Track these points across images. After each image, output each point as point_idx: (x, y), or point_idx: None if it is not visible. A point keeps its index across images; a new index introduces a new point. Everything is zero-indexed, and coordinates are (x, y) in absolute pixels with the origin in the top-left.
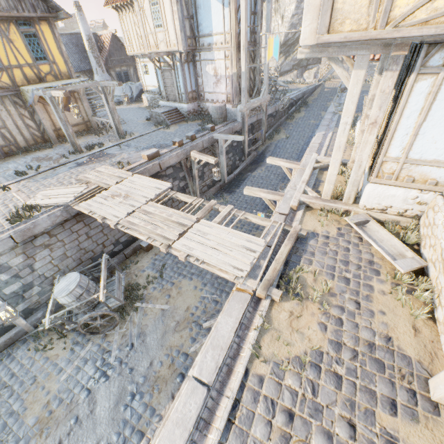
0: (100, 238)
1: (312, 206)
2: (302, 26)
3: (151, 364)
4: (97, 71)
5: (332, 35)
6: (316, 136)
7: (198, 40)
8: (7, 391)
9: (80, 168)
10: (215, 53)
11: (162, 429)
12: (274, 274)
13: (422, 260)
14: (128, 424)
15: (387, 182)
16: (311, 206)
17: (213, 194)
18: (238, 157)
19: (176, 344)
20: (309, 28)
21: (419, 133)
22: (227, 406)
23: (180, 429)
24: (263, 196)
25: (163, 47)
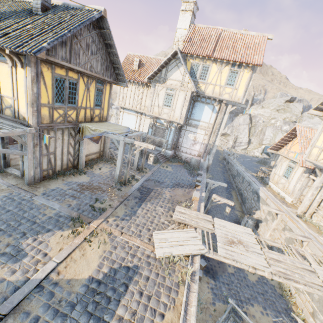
0: None
1: None
2: None
3: None
4: None
5: None
6: (262, 189)
7: (189, 120)
8: None
9: (148, 205)
10: (198, 129)
11: None
12: None
13: None
14: None
15: None
16: None
17: None
18: None
19: None
20: None
21: None
22: None
23: None
24: (299, 238)
25: (165, 116)
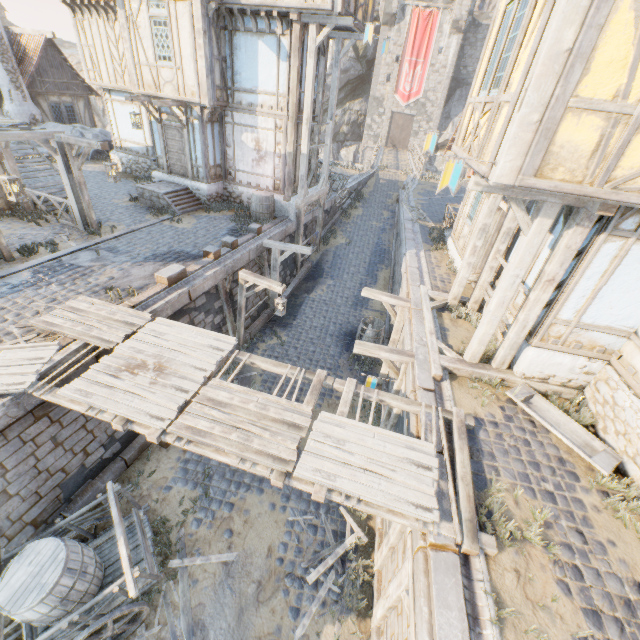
0: (80, 441)
1: (456, 372)
2: (501, 160)
3: None
4: (11, 96)
5: (540, 180)
6: (408, 255)
7: (232, 94)
8: None
9: (19, 298)
10: (259, 118)
11: None
12: (472, 507)
13: (615, 453)
14: None
15: (552, 346)
16: (454, 372)
17: (259, 330)
18: (290, 270)
19: (268, 630)
20: (510, 164)
21: (596, 296)
22: None
23: None
24: (384, 356)
25: (170, 91)
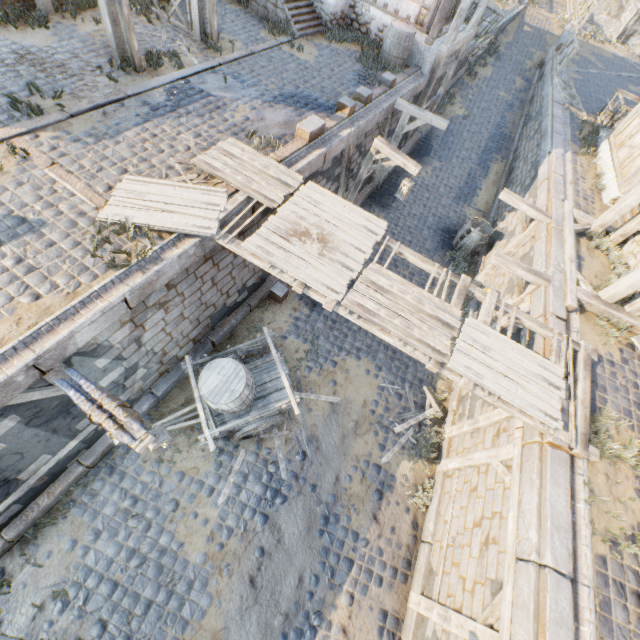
0: (226, 285)
1: (586, 307)
2: None
3: (338, 479)
4: None
5: None
6: (554, 156)
7: None
8: (139, 522)
9: (165, 125)
10: None
11: (547, 632)
12: (587, 425)
13: None
14: (331, 551)
15: None
16: (584, 307)
17: (358, 205)
18: (400, 140)
19: (362, 453)
20: None
21: None
22: (591, 597)
23: (563, 629)
24: (518, 274)
25: None
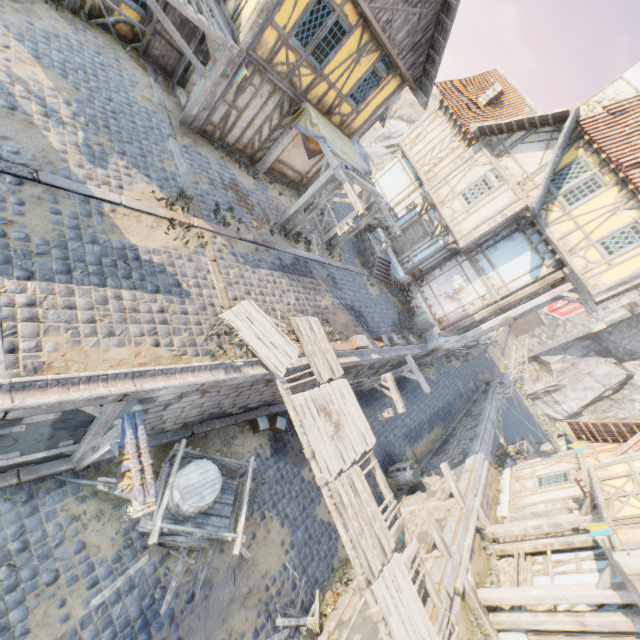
0: (241, 399)
1: (466, 596)
2: (634, 558)
3: None
4: None
5: None
6: (479, 457)
7: (479, 252)
8: (9, 576)
9: (284, 280)
10: (479, 281)
11: None
12: None
13: None
14: None
15: None
16: (465, 595)
17: None
18: (392, 370)
19: (238, 628)
20: (637, 565)
21: None
22: None
23: None
24: (434, 536)
25: (447, 213)
